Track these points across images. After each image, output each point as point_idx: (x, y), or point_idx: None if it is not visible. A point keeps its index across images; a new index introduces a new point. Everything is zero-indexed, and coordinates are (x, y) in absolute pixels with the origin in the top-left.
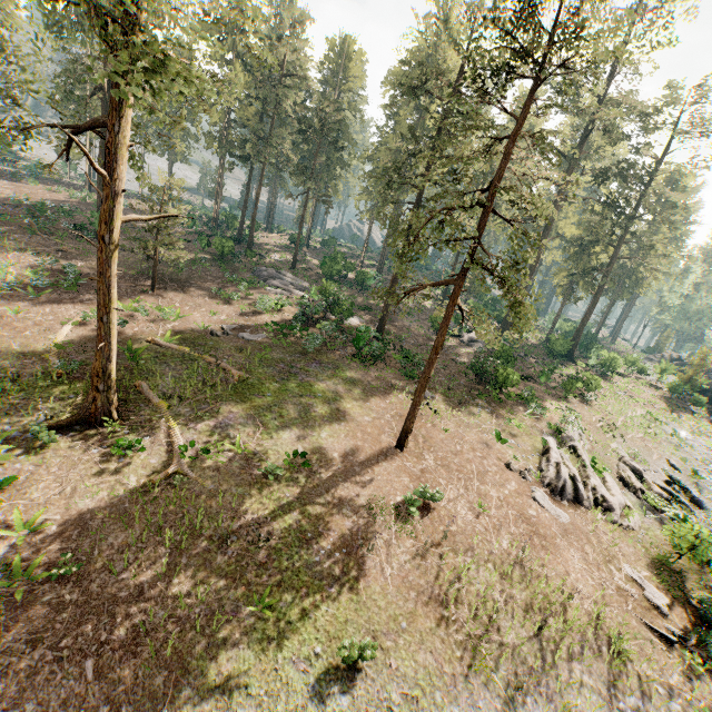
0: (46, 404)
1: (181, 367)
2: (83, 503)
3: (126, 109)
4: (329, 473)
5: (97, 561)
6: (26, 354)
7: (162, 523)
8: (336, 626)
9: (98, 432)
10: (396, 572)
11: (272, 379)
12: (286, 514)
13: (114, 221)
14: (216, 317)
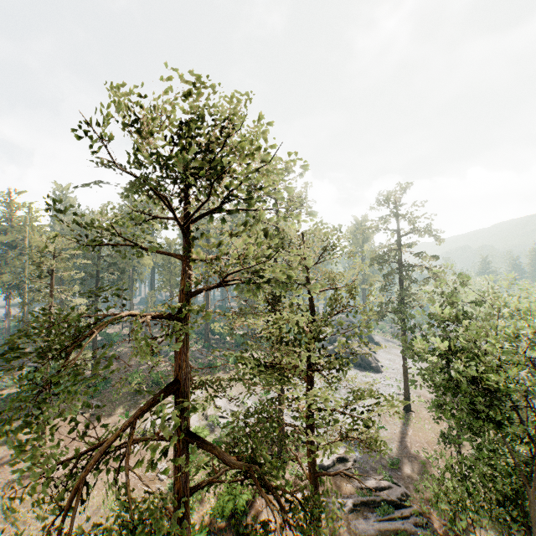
0: None
1: None
2: None
3: None
4: None
5: None
6: None
7: None
8: None
9: None
10: None
11: None
12: None
13: None
14: None
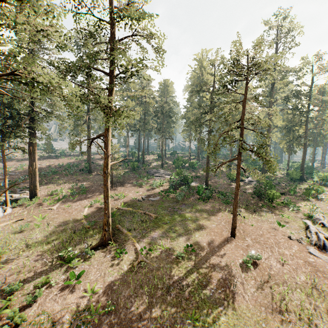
0: (86, 240)
1: (131, 216)
2: (109, 279)
3: (109, 129)
4: (204, 253)
5: (120, 303)
6: (74, 222)
7: (141, 284)
8: (230, 327)
9: (107, 248)
10: (251, 297)
11: (167, 215)
12: (191, 274)
13: (108, 165)
14: (138, 193)
